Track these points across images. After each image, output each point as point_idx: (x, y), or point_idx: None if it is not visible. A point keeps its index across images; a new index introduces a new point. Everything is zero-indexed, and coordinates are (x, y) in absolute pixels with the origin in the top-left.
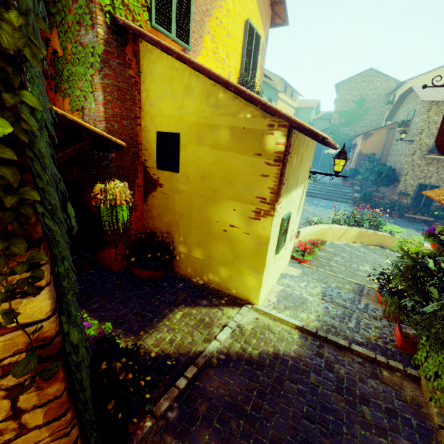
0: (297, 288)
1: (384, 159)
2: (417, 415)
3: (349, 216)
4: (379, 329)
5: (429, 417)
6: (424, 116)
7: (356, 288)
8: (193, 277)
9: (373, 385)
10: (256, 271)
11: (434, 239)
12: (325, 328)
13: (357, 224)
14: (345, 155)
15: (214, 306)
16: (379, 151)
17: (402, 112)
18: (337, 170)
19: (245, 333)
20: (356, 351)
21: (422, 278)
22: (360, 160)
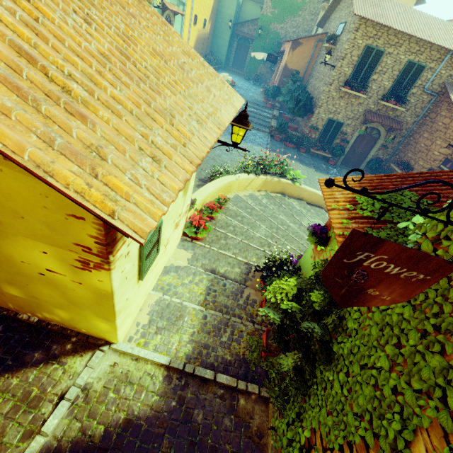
0: (179, 289)
1: (307, 80)
2: (256, 451)
3: (262, 153)
4: (250, 335)
5: (265, 448)
6: (352, 37)
7: (244, 271)
8: (22, 313)
9: (227, 424)
10: (105, 319)
11: (316, 240)
12: (196, 352)
13: (265, 171)
14: (246, 121)
15: (51, 360)
16: (304, 68)
17: (334, 21)
18: (235, 140)
19: (91, 399)
20: (220, 382)
21: (290, 313)
22: (284, 77)
